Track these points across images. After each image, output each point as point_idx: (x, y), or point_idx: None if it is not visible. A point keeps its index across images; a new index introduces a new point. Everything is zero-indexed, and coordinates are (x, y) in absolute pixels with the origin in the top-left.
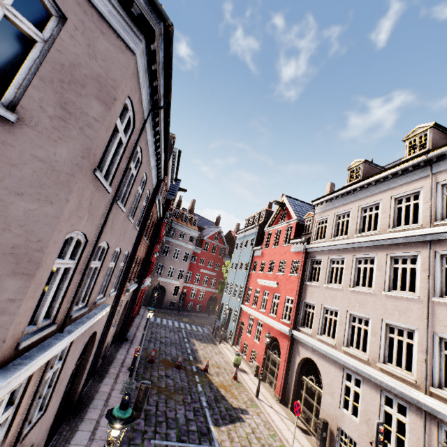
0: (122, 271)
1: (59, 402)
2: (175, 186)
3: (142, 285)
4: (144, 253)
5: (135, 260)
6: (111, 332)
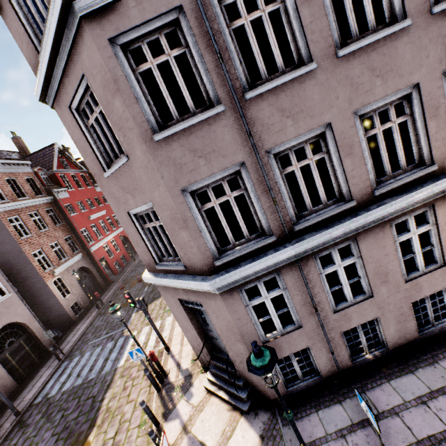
0: (2, 282)
1: (1, 366)
2: (51, 155)
3: (89, 249)
4: (60, 234)
5: (43, 252)
6: (71, 297)
